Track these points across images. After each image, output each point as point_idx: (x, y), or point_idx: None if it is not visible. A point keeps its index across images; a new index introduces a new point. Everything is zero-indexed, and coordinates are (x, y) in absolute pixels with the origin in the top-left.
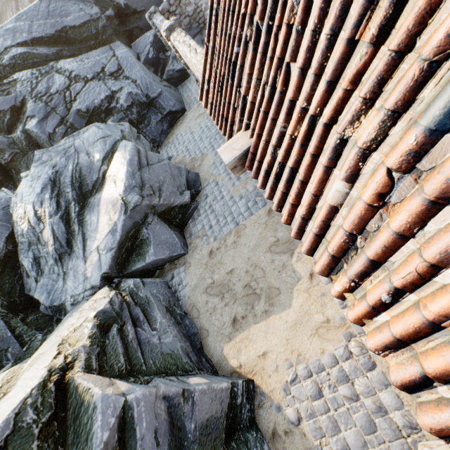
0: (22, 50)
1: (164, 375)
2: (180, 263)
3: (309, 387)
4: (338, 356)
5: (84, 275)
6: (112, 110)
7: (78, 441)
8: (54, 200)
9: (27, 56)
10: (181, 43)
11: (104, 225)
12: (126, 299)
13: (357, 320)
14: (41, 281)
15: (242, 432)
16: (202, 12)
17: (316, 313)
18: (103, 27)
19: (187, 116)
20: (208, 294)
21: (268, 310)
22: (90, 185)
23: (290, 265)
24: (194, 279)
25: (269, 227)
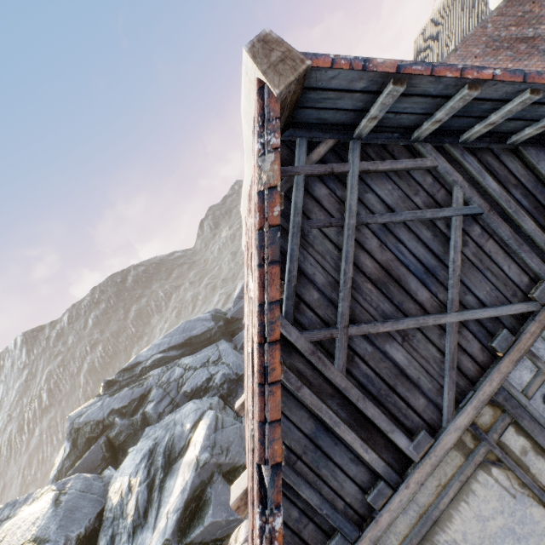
0: (160, 355)
1: None
2: None
3: None
4: None
5: None
6: (209, 388)
7: None
8: (147, 468)
9: (163, 358)
10: None
11: (178, 486)
12: None
13: None
14: None
15: None
16: None
17: None
18: (215, 332)
19: None
20: None
21: None
22: (177, 452)
23: None
24: None
25: None
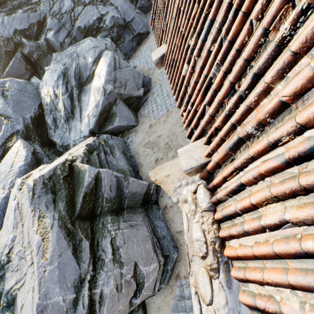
0: None
1: None
2: (133, 131)
3: None
4: None
5: (80, 130)
6: (101, 28)
7: (78, 182)
8: (64, 85)
9: None
10: None
11: (92, 102)
12: (102, 143)
13: (184, 121)
14: (57, 132)
15: (150, 204)
16: None
17: None
18: None
19: (150, 38)
20: (145, 147)
21: (175, 155)
22: (85, 79)
23: None
24: (139, 139)
25: None
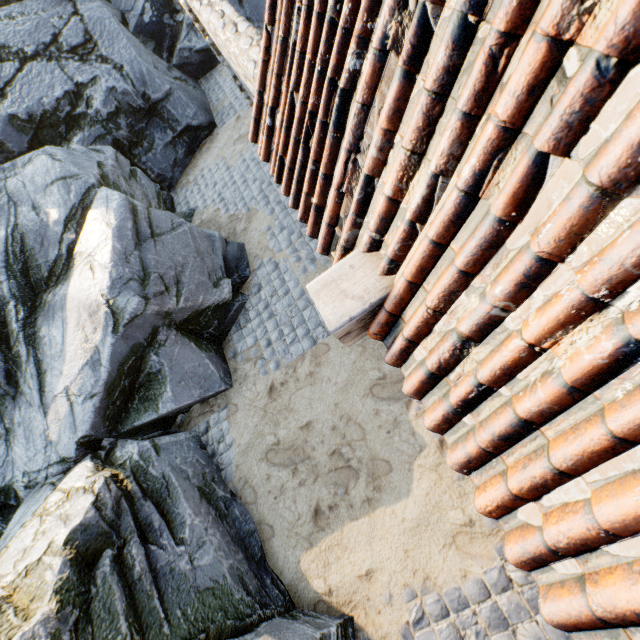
0: None
1: (204, 635)
2: (219, 404)
3: (444, 635)
4: (490, 584)
5: (44, 438)
6: (80, 118)
7: None
8: None
9: None
10: (204, 5)
11: (76, 349)
12: (127, 485)
13: None
14: None
15: None
16: None
17: (452, 508)
18: None
19: (218, 136)
20: (270, 462)
21: (373, 498)
22: (44, 269)
23: (405, 422)
24: (245, 434)
25: (369, 352)
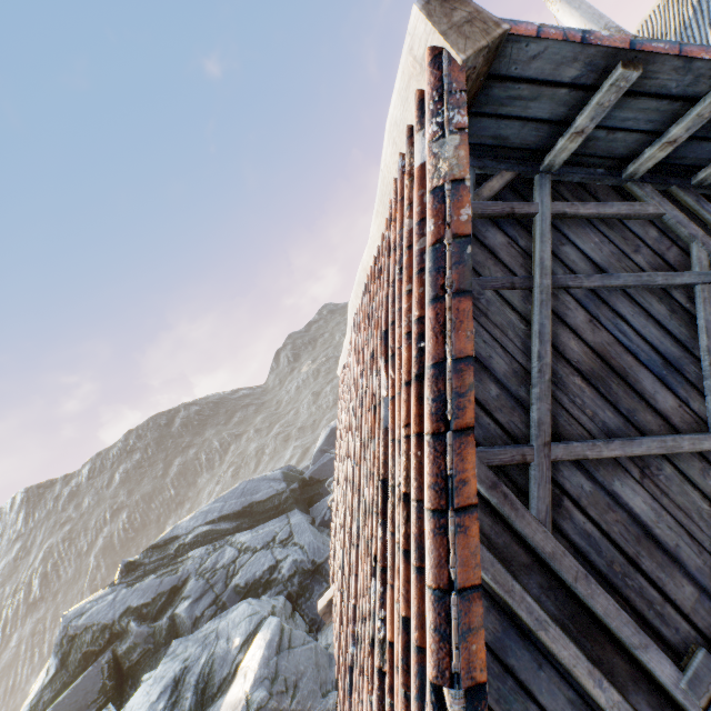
0: (207, 528)
1: None
2: None
3: None
4: None
5: None
6: (272, 581)
7: None
8: (167, 710)
9: (210, 532)
10: None
11: None
12: None
13: None
14: None
15: None
16: None
17: None
18: (286, 498)
19: None
20: None
21: None
22: (216, 686)
23: None
24: None
25: None
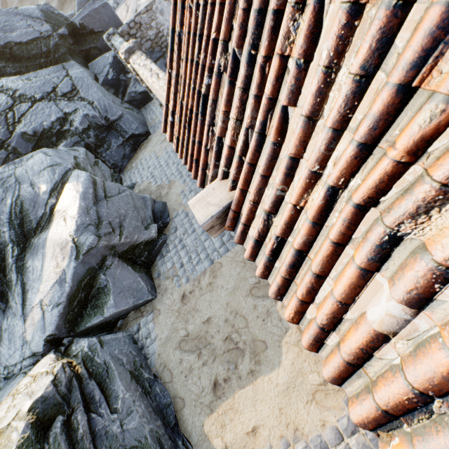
0: None
1: None
2: (147, 310)
3: None
4: (342, 429)
5: (22, 339)
6: (65, 132)
7: None
8: None
9: None
10: (141, 66)
11: (50, 273)
12: (78, 370)
13: None
14: None
15: None
16: (165, 37)
17: (311, 372)
18: (55, 45)
19: (151, 139)
20: (182, 350)
21: (255, 370)
22: (34, 222)
23: (275, 312)
24: (164, 331)
25: (248, 266)
